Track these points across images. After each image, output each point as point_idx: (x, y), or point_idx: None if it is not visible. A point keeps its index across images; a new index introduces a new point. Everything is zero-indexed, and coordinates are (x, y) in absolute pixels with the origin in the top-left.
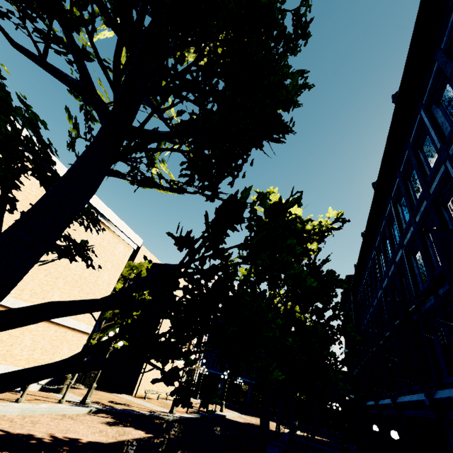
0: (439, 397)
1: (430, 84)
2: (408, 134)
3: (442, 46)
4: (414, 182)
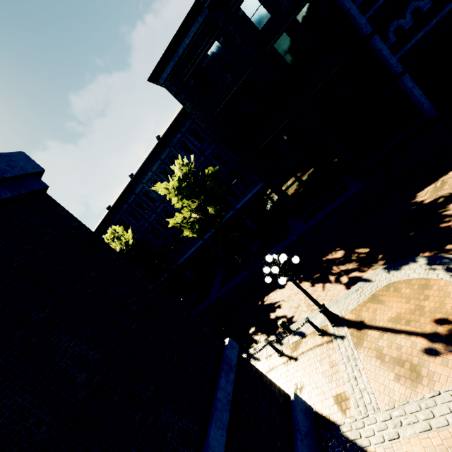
0: (181, 262)
1: (149, 178)
2: (134, 189)
3: (152, 169)
4: (141, 207)
